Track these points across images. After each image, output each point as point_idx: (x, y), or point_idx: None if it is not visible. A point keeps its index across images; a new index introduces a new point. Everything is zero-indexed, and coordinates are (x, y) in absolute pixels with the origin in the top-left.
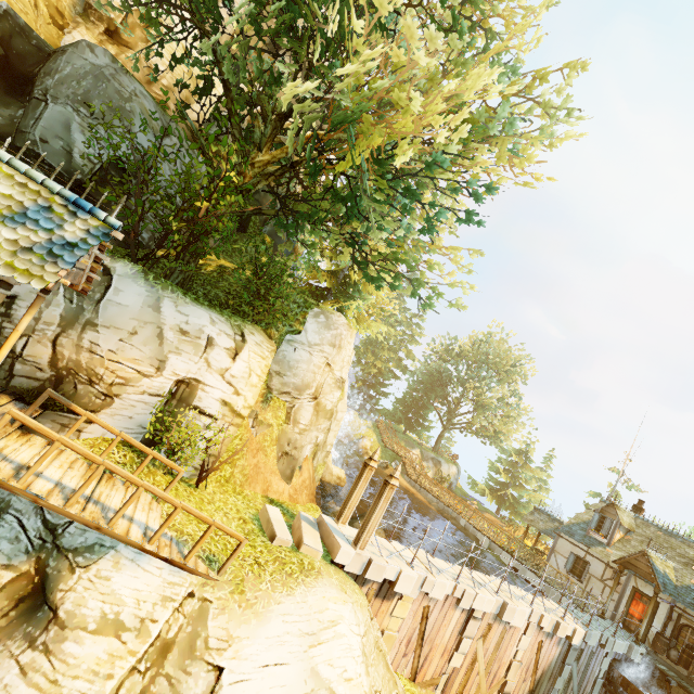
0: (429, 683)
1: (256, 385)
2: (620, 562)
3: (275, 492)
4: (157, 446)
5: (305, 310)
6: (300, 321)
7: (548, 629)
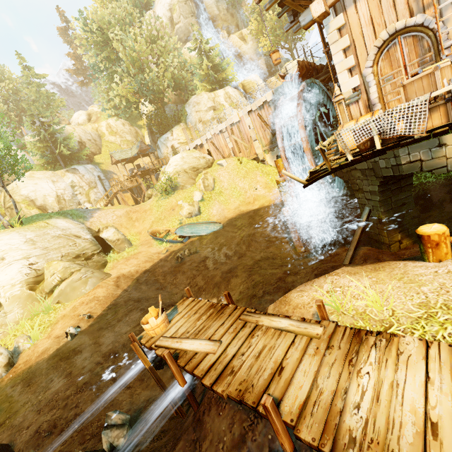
0: (229, 156)
1: (182, 135)
2: None
3: None
4: None
5: (184, 109)
6: (185, 112)
7: (255, 108)
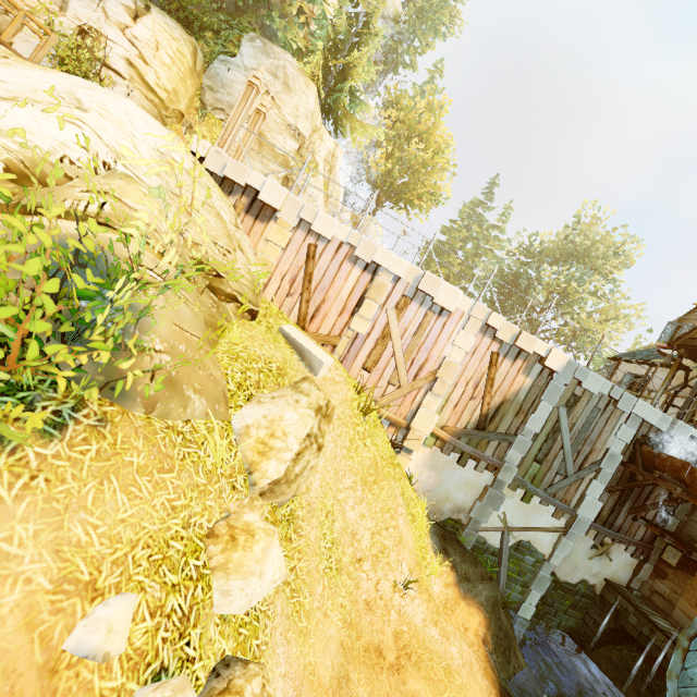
0: (324, 340)
1: (170, 68)
2: (679, 342)
3: None
4: None
5: (239, 34)
6: (235, 44)
7: (504, 338)
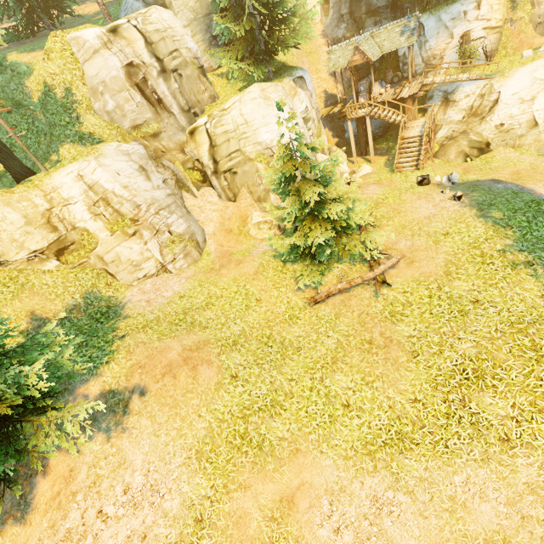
0: None
1: (498, 9)
2: None
3: (537, 45)
4: (465, 62)
5: None
6: None
7: None
